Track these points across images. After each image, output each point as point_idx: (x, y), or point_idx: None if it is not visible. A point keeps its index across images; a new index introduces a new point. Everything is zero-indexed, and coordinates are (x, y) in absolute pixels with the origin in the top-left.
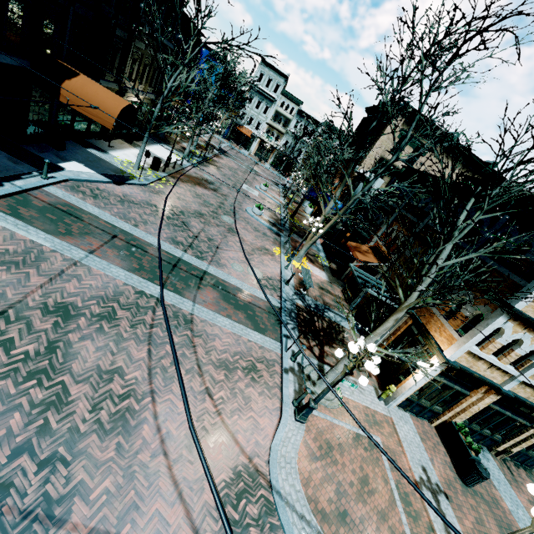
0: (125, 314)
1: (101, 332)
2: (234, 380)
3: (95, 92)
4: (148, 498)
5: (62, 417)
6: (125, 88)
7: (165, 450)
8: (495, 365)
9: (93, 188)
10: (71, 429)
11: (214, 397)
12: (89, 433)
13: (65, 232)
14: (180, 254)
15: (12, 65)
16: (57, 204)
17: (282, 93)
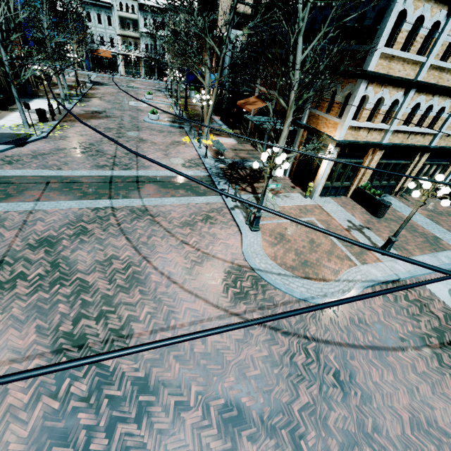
0: (94, 226)
1: (84, 243)
2: (198, 229)
3: None
4: (177, 305)
5: (93, 294)
6: None
7: (173, 281)
8: (372, 129)
9: (2, 158)
10: (103, 297)
11: (190, 243)
12: (117, 294)
13: (5, 196)
14: (110, 173)
15: None
16: None
17: None
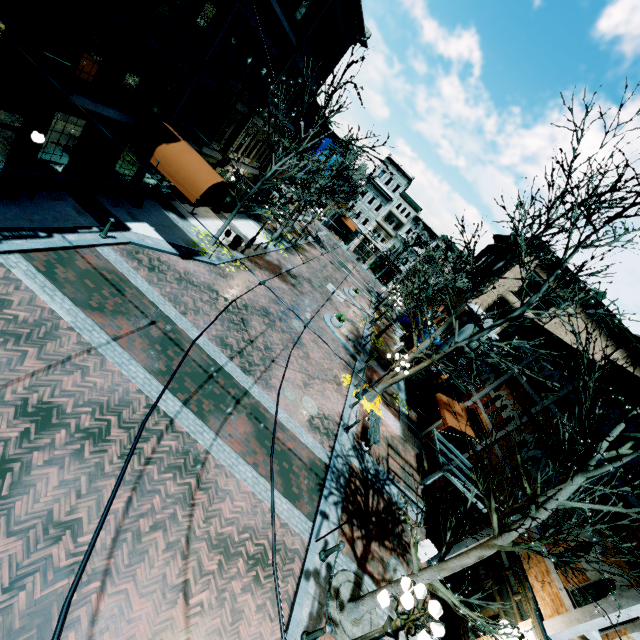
0: (120, 436)
1: (78, 457)
2: (229, 574)
3: (190, 161)
4: None
5: None
6: (229, 160)
7: None
8: None
9: (153, 258)
10: None
11: (191, 600)
12: None
13: (96, 306)
14: (224, 362)
15: (114, 119)
16: (103, 269)
17: (401, 194)
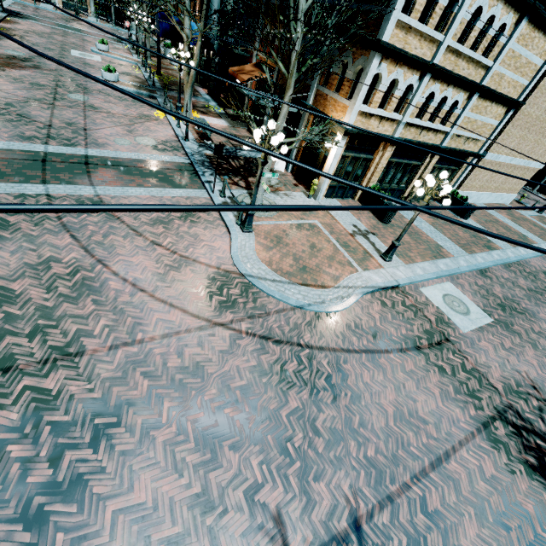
0: (19, 219)
1: (4, 240)
2: (174, 228)
3: None
4: (145, 317)
5: (22, 306)
6: None
7: (140, 289)
8: (384, 118)
9: None
10: (38, 309)
11: (163, 245)
12: (59, 305)
13: None
14: (42, 149)
15: None
16: None
17: None
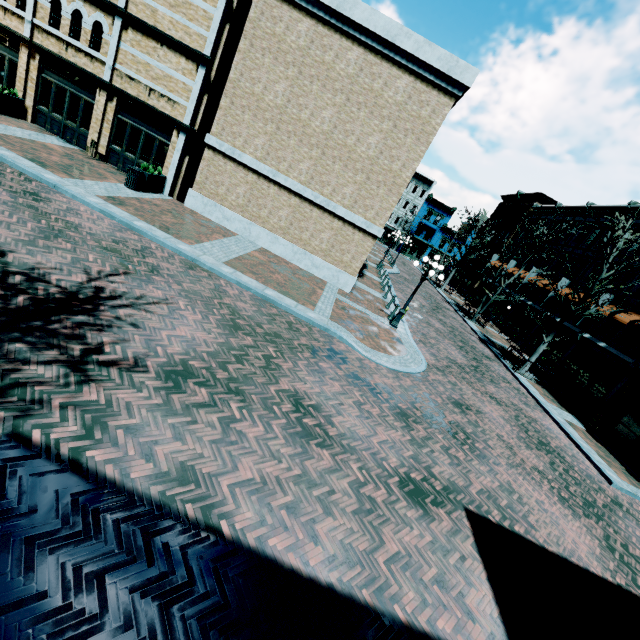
0: None
1: None
2: None
3: None
4: None
5: None
6: None
7: None
8: (8, 10)
9: None
10: None
11: None
12: None
13: None
14: None
15: None
16: None
17: None
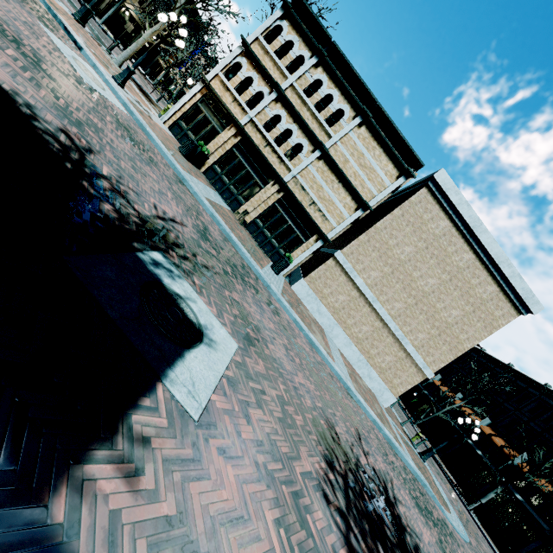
0: None
1: None
2: None
3: None
4: None
5: None
6: None
7: None
8: (237, 101)
9: None
10: None
11: None
12: None
13: None
14: None
15: None
16: None
17: None
